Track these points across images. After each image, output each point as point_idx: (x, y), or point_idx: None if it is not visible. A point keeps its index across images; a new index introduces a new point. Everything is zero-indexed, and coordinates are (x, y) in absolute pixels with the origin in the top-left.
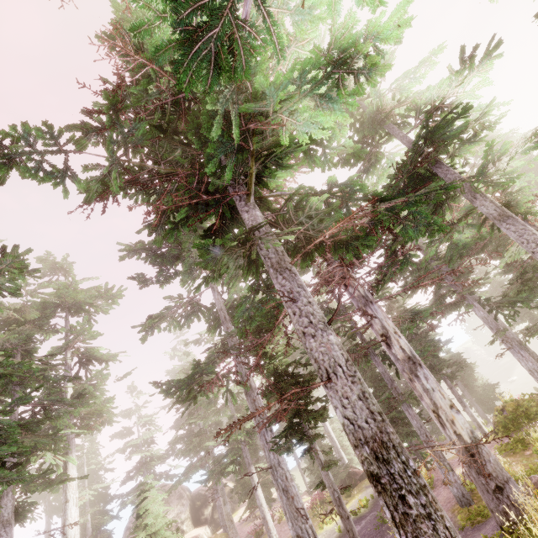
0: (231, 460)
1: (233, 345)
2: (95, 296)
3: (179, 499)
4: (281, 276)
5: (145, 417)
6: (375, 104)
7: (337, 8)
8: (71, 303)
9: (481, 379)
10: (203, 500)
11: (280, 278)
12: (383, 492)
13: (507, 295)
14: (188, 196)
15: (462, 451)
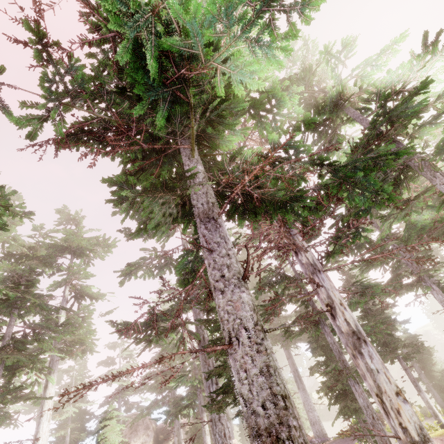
0: (187, 403)
1: (191, 297)
2: (94, 244)
3: (145, 430)
4: (205, 226)
5: (126, 351)
6: (335, 88)
7: None
8: (76, 247)
9: (439, 364)
10: (165, 434)
11: (204, 228)
12: None
13: None
14: (126, 142)
15: None
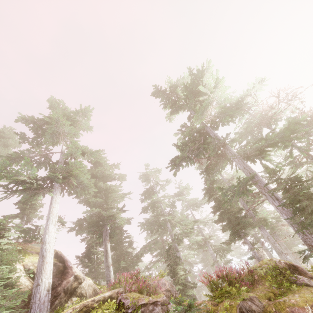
0: None
1: None
2: None
3: None
4: None
5: None
6: None
7: None
8: None
9: None
10: None
11: None
12: None
13: None
14: None
15: None
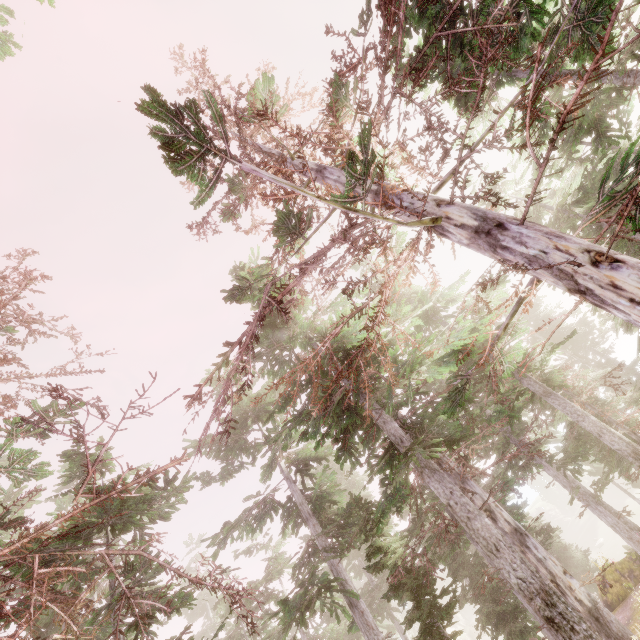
0: None
1: (330, 544)
2: None
3: None
4: (434, 475)
5: None
6: (429, 310)
7: (488, 372)
8: None
9: (570, 547)
10: None
11: (434, 478)
12: (559, 628)
13: (567, 451)
14: (362, 424)
15: (588, 617)
